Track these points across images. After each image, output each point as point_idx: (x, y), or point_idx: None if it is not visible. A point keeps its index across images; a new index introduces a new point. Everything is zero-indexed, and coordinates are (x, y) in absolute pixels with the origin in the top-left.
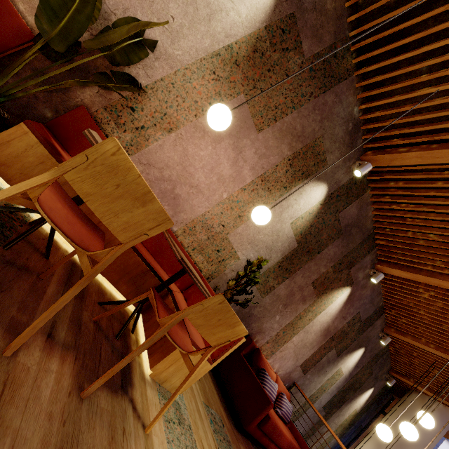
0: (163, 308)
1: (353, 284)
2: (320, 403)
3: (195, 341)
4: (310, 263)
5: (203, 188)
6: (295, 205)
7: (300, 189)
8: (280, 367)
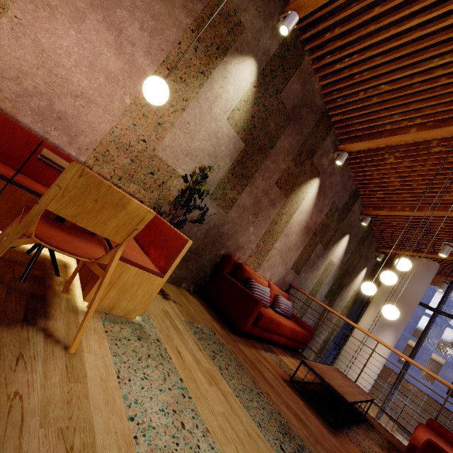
0: (40, 221)
1: (320, 174)
2: (321, 294)
3: (127, 257)
4: (266, 162)
5: (92, 96)
6: (223, 94)
7: (223, 72)
8: (272, 276)
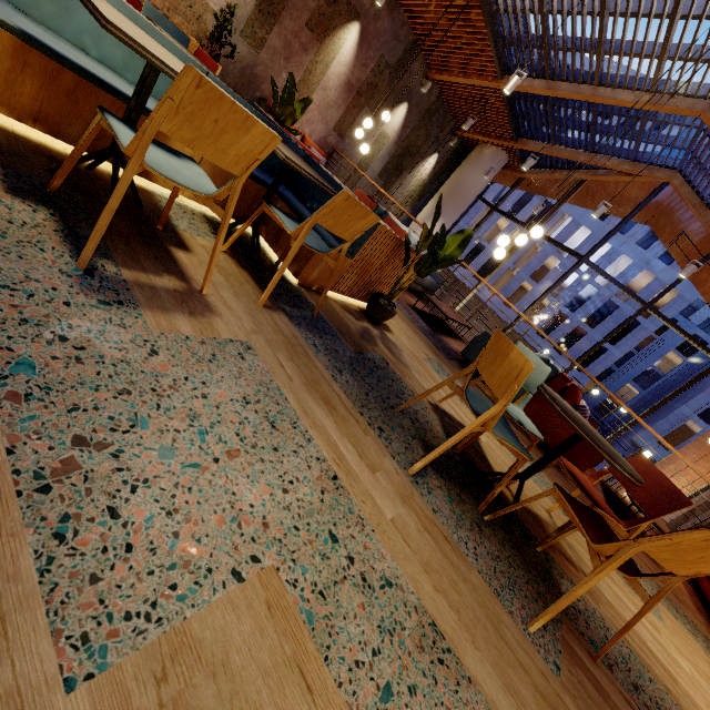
0: None
1: (361, 17)
2: (373, 171)
3: None
4: None
5: None
6: None
7: None
8: (311, 133)
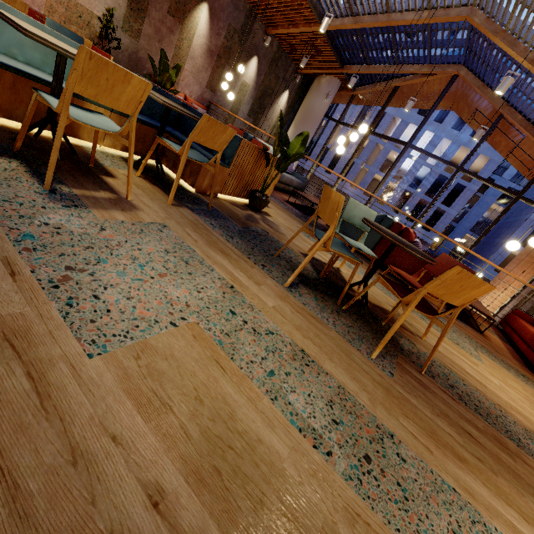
0: None
1: None
2: (243, 113)
3: None
4: None
5: None
6: None
7: None
8: (191, 93)
